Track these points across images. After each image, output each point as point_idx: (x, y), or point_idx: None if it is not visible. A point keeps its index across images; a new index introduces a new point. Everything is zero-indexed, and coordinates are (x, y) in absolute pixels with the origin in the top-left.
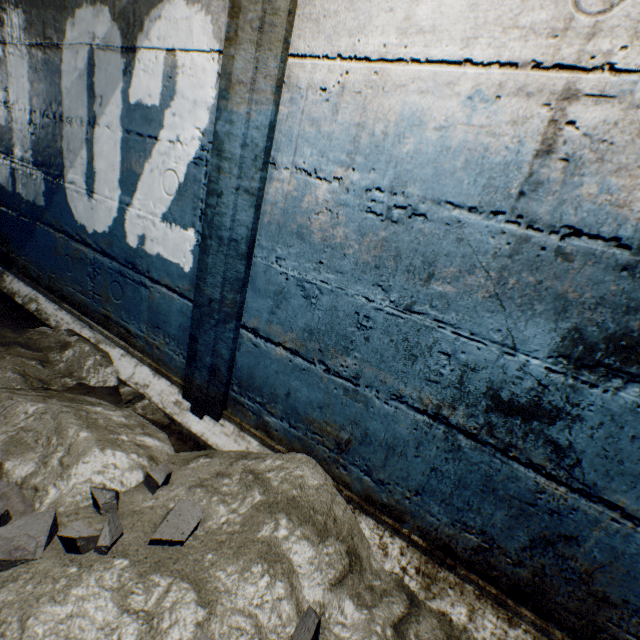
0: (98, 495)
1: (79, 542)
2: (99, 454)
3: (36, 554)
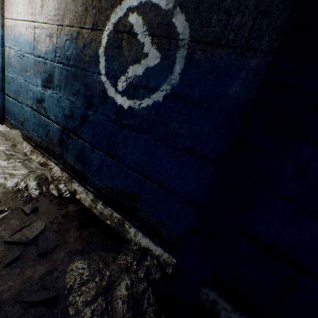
0: None
1: None
2: None
3: None
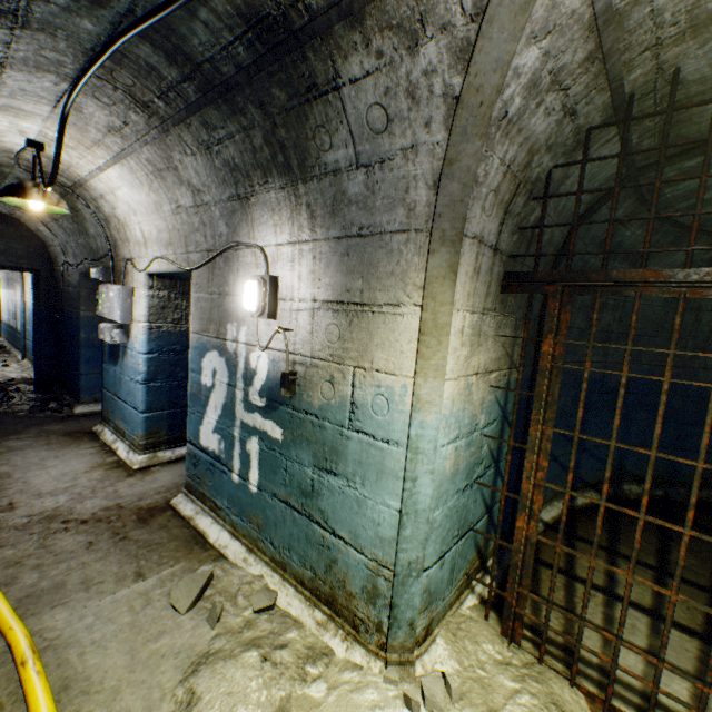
0: None
1: None
2: None
3: None
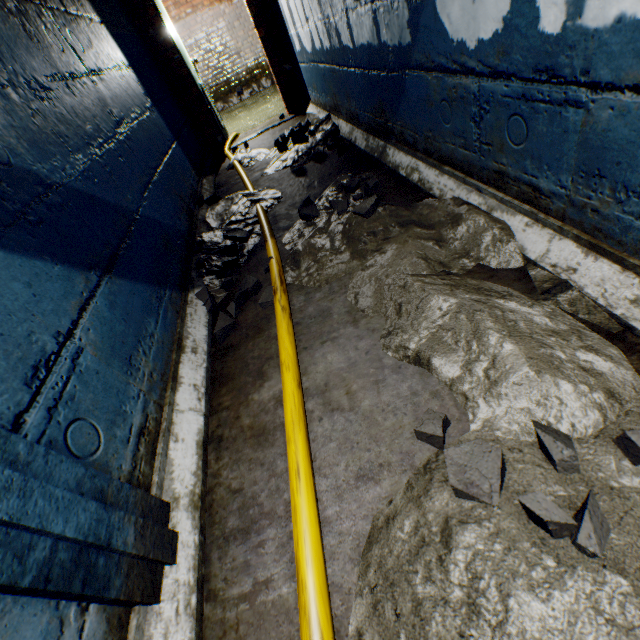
0: (547, 444)
1: (548, 525)
2: (532, 378)
3: (491, 499)
